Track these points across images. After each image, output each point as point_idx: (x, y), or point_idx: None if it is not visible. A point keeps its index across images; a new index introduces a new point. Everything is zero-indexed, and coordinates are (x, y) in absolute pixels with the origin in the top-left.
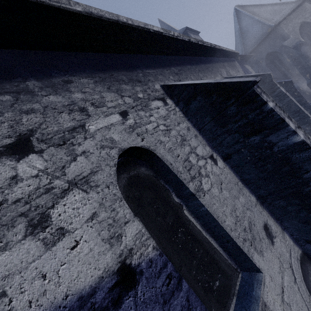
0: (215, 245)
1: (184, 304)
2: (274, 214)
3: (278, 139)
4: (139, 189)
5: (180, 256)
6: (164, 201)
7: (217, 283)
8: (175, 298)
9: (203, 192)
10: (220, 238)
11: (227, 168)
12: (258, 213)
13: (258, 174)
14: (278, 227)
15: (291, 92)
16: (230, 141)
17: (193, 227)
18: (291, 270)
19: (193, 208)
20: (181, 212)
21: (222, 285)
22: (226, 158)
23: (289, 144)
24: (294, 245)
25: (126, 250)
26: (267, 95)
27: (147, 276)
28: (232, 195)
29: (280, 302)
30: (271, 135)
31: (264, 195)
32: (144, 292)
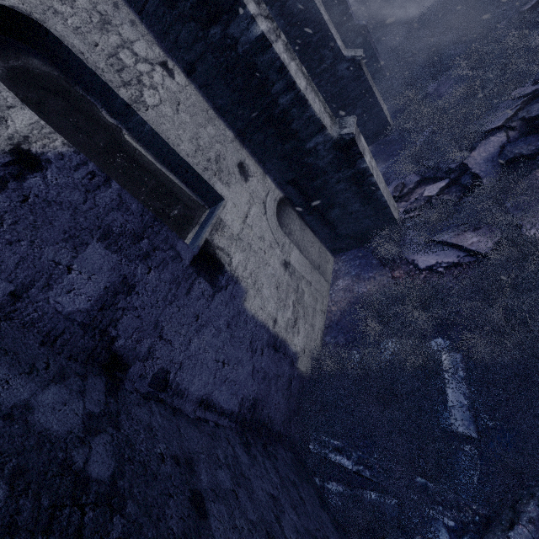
0: (175, 180)
1: (115, 199)
2: (257, 155)
3: (240, 31)
4: (36, 90)
5: (121, 181)
6: (88, 117)
7: (176, 212)
8: (102, 191)
9: (146, 106)
10: (179, 169)
11: (191, 88)
12: (234, 150)
13: (231, 96)
14: (260, 169)
15: None
16: (188, 37)
17: (141, 156)
18: (264, 206)
19: (136, 132)
20: (121, 136)
21: (183, 215)
22: (190, 71)
23: (252, 39)
24: (275, 189)
25: (19, 136)
26: None
27: (59, 167)
28: (195, 122)
29: (240, 223)
30: (231, 25)
31: (243, 128)
32: (56, 178)
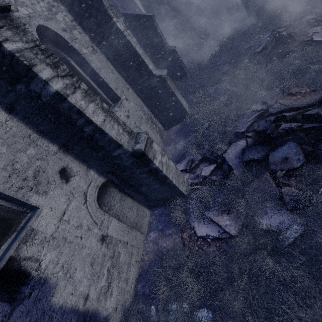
0: None
1: None
2: (80, 157)
3: (39, 88)
4: None
5: None
6: None
7: None
8: None
9: None
10: None
11: (13, 121)
12: (57, 160)
13: (48, 125)
14: (83, 167)
15: (153, 30)
16: (0, 89)
17: None
18: (84, 197)
19: None
20: None
21: None
22: (11, 109)
23: (50, 94)
24: (98, 177)
25: None
26: (24, 32)
27: None
28: (13, 150)
29: (56, 223)
30: (31, 84)
31: (64, 143)
32: None
